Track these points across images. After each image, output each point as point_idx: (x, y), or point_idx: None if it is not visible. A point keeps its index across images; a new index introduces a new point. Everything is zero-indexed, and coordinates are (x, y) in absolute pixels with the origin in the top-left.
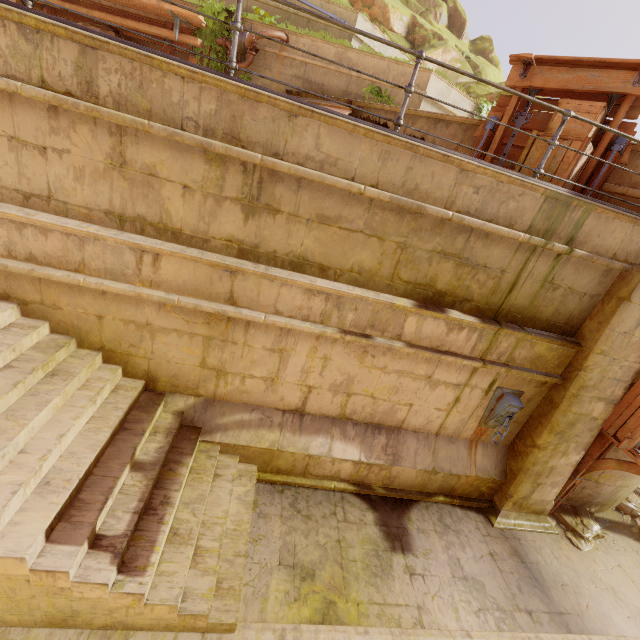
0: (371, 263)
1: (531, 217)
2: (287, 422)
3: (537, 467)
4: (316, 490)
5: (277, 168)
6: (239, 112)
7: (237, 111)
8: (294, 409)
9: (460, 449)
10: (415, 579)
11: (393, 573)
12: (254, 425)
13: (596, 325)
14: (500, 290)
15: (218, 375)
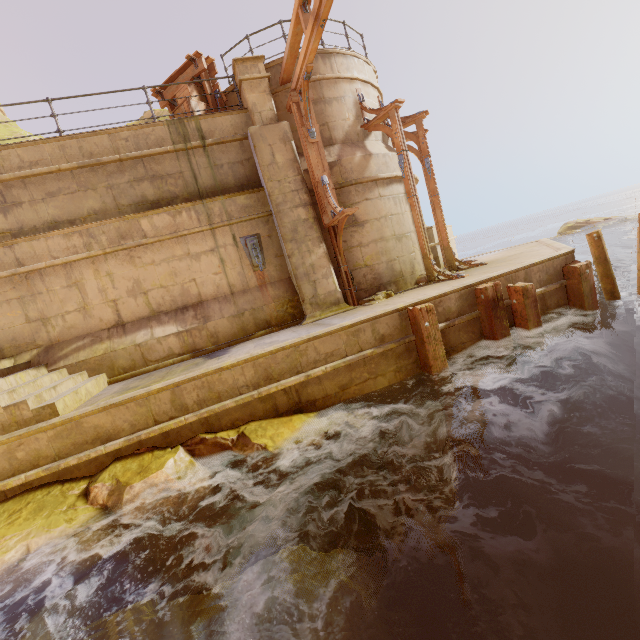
0: (99, 205)
1: (169, 138)
2: (113, 334)
3: (301, 270)
4: (160, 369)
5: (3, 179)
6: None
7: None
8: (115, 324)
9: (254, 294)
10: (222, 358)
11: (205, 363)
12: (88, 346)
13: (259, 171)
14: (190, 183)
15: (44, 323)
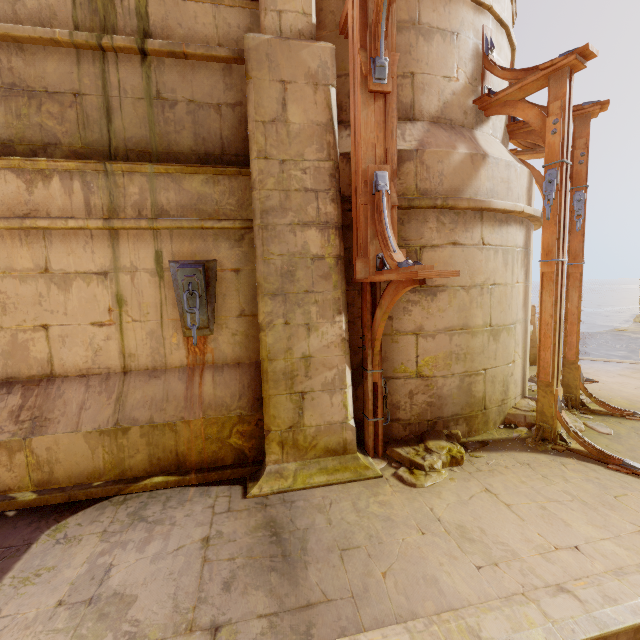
0: None
1: (70, 15)
2: None
3: (279, 363)
4: None
5: None
6: None
7: None
8: None
9: (171, 384)
10: None
11: None
12: None
13: (248, 133)
14: (93, 121)
15: None
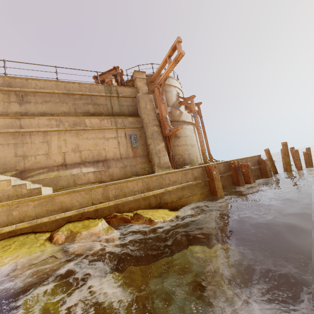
0: (67, 110)
1: (104, 91)
2: (60, 168)
3: (154, 151)
4: None
5: (26, 90)
6: (10, 82)
7: (10, 81)
8: (62, 164)
9: (131, 159)
10: None
11: None
12: (45, 172)
13: (139, 110)
14: (109, 109)
15: (24, 158)
